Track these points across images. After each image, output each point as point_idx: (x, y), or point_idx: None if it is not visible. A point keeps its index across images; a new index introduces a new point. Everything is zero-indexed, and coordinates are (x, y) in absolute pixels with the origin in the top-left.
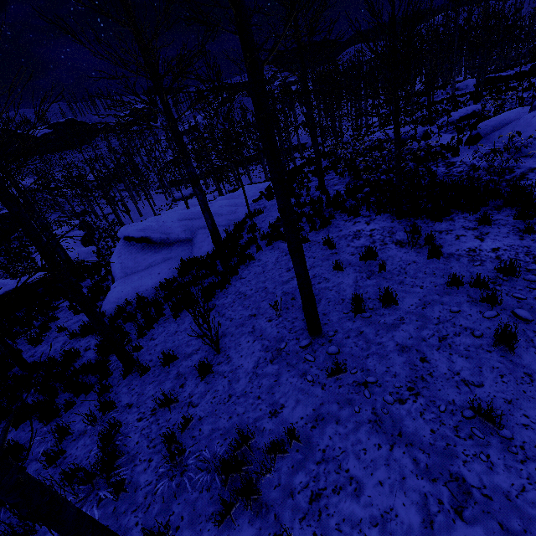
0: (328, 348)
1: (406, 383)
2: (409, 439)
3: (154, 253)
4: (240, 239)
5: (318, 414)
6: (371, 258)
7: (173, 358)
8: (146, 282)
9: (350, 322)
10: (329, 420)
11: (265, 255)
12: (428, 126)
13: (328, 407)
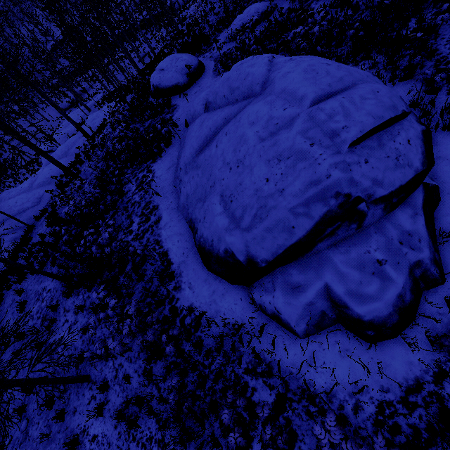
0: None
1: None
2: None
3: None
4: (17, 259)
5: None
6: (22, 337)
7: None
8: None
9: None
10: None
11: (8, 298)
12: (227, 27)
13: None
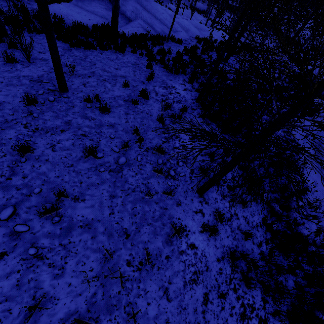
0: (50, 96)
1: (41, 127)
2: (1, 132)
3: (104, 8)
4: (144, 42)
5: (1, 103)
6: (143, 97)
7: (16, 47)
8: (76, 16)
9: (79, 101)
10: (0, 107)
11: (129, 56)
12: None
13: (8, 105)
